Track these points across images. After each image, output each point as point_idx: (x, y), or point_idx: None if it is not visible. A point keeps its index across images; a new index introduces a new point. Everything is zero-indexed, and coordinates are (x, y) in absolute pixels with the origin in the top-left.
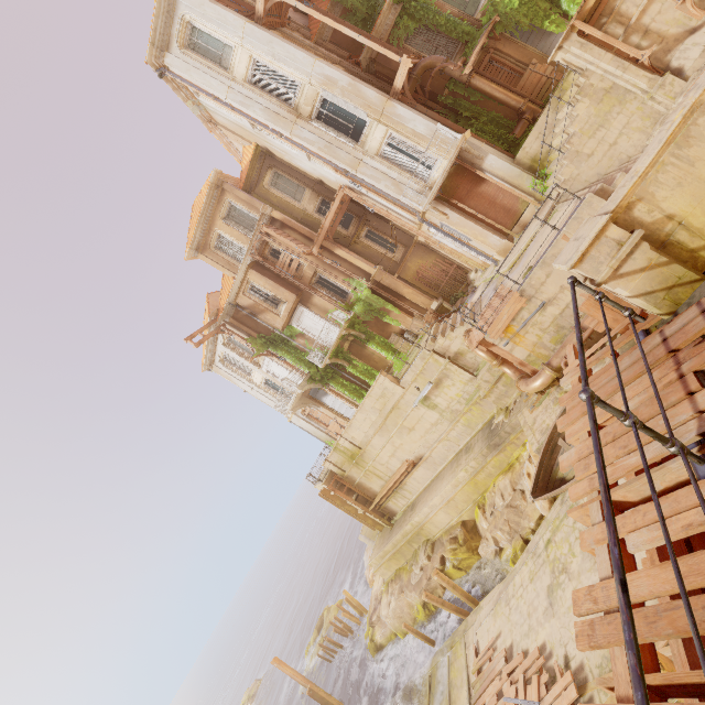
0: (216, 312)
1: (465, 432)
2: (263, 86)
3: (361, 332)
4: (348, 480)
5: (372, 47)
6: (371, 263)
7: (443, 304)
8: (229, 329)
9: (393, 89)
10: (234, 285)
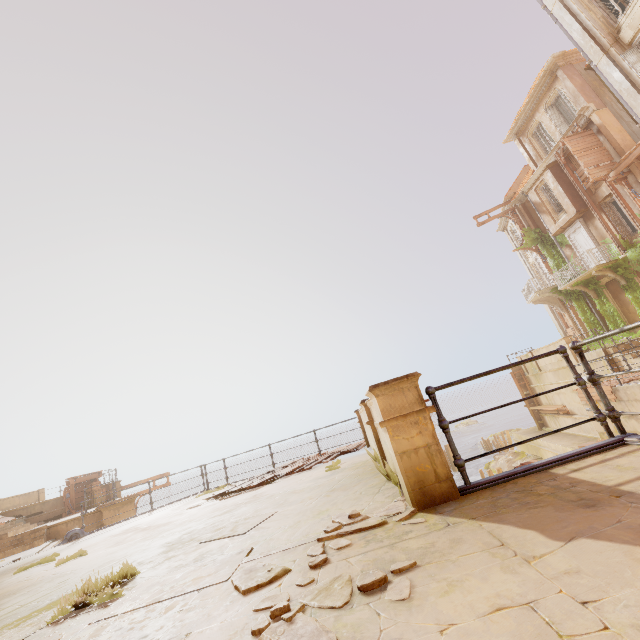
0: (512, 195)
1: None
2: None
3: (625, 277)
4: (528, 380)
5: None
6: None
7: None
8: (514, 215)
9: None
10: (530, 179)
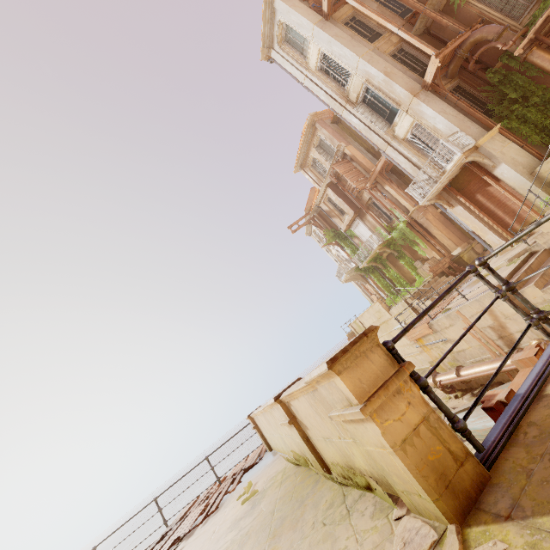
0: (309, 208)
1: (426, 361)
2: (328, 72)
3: (396, 250)
4: None
5: (409, 41)
6: (412, 201)
7: (463, 254)
8: (315, 222)
9: (424, 82)
10: (318, 195)
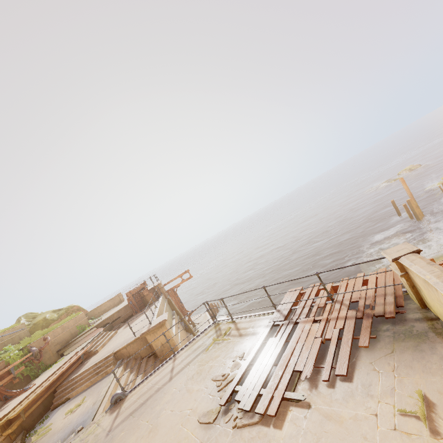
0: None
1: None
2: None
3: None
4: None
5: None
6: None
7: None
8: None
9: None
10: None
